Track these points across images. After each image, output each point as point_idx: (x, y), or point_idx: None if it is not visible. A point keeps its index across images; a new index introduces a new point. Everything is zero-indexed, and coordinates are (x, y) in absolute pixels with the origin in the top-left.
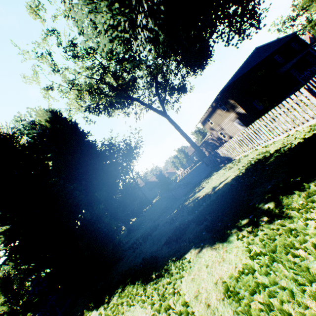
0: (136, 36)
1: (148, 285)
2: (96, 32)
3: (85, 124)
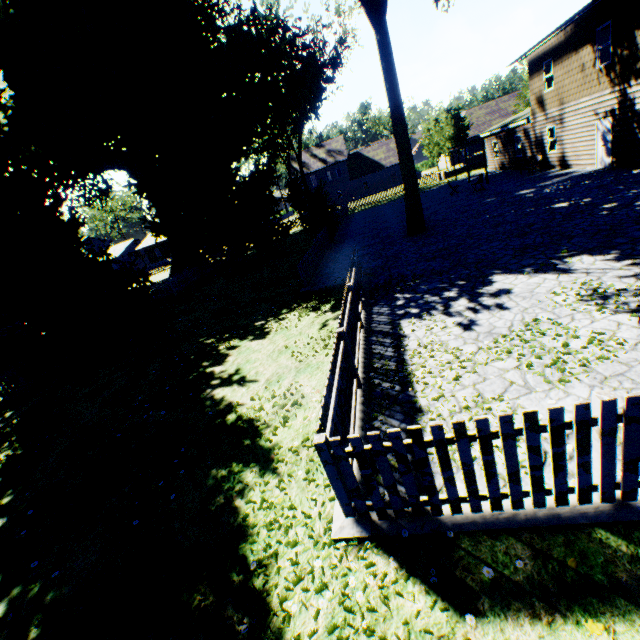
0: None
1: None
2: None
3: None
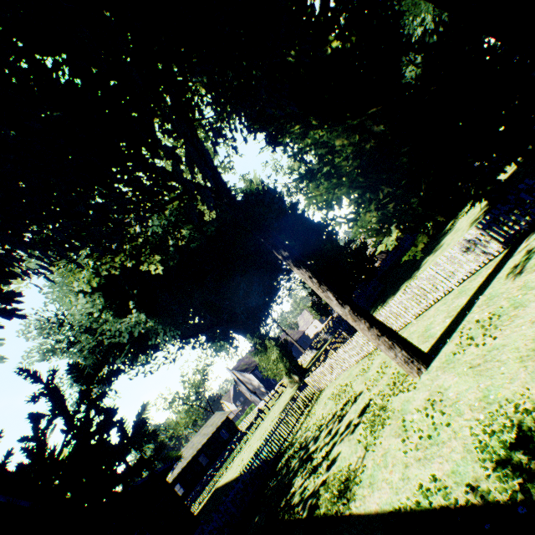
0: None
1: None
2: None
3: None
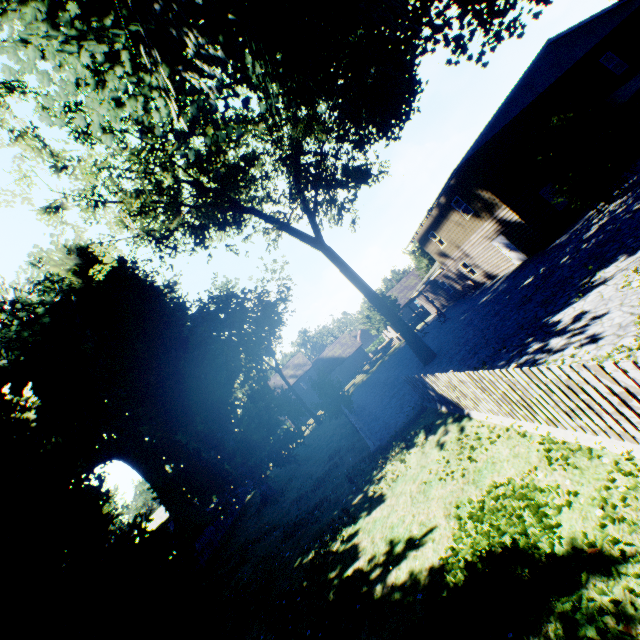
0: (190, 76)
1: None
2: (71, 84)
3: (161, 266)
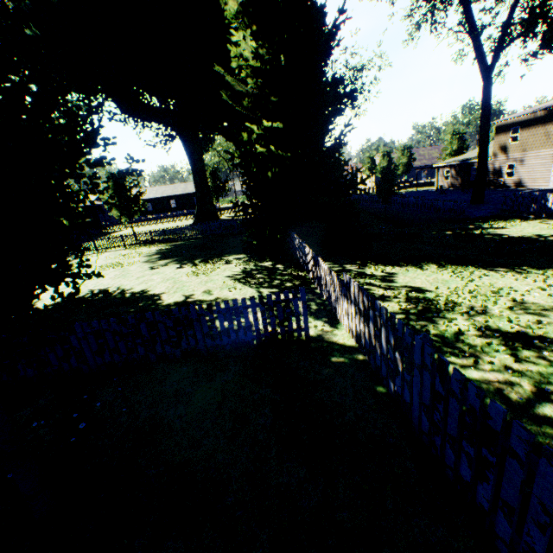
0: None
1: (499, 272)
2: None
3: None
